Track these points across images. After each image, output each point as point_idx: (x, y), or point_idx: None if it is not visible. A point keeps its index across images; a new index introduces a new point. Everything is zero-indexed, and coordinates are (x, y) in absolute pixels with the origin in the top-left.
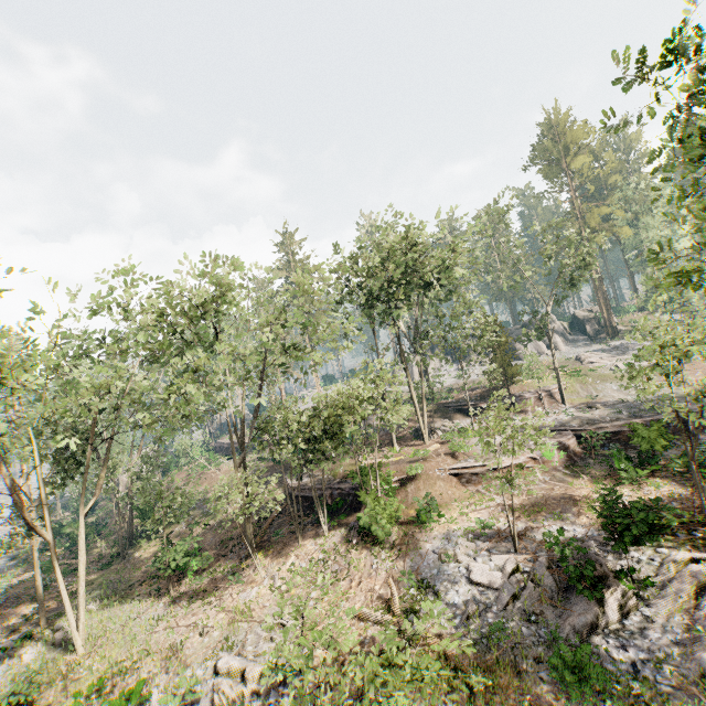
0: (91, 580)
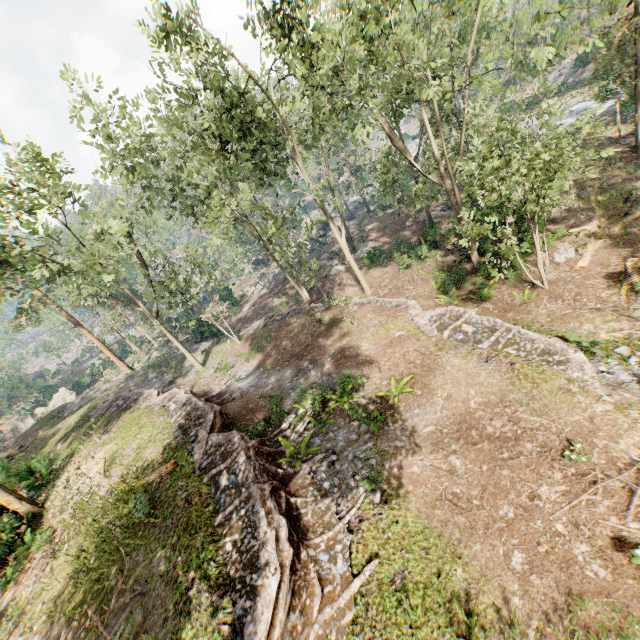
0: None
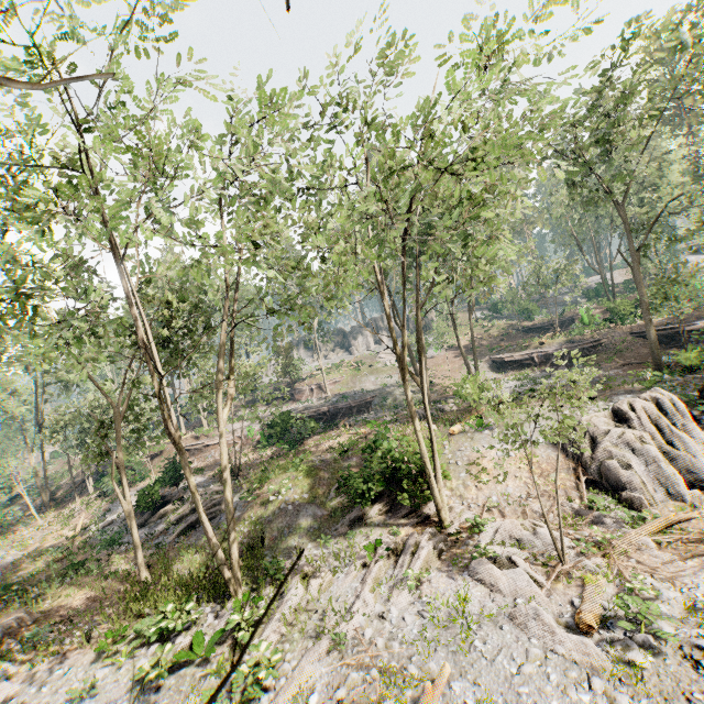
0: None
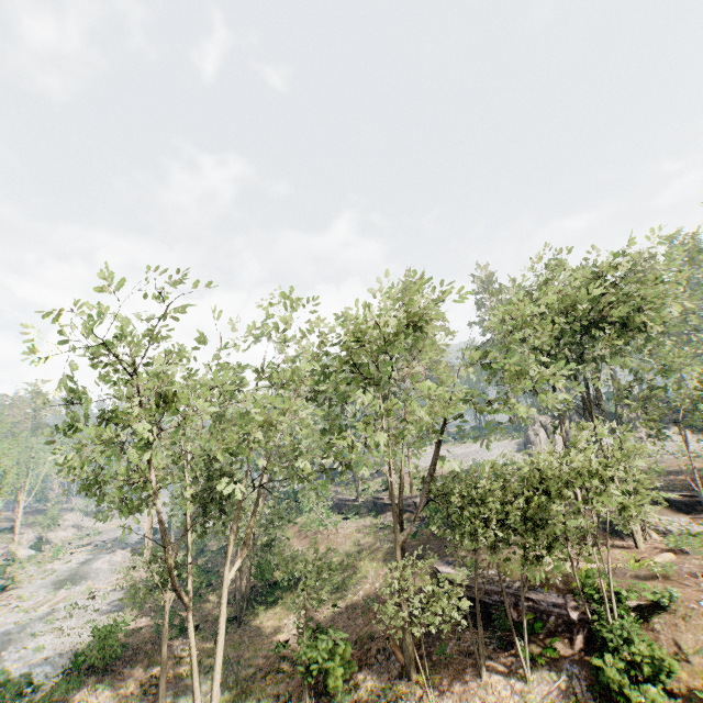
0: (206, 649)
